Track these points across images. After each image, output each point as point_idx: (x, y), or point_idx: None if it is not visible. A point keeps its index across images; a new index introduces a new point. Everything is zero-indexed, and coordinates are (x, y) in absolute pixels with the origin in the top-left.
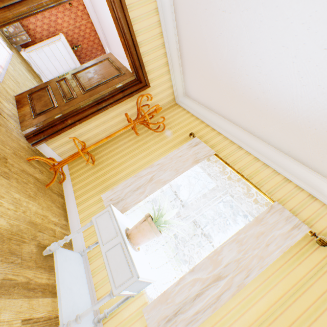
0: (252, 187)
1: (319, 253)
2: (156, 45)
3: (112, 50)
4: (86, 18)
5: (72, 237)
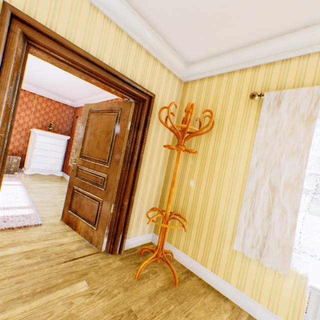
0: None
1: None
2: (124, 47)
3: (74, 99)
4: (32, 97)
5: (254, 316)
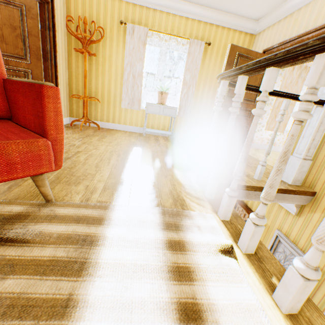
0: (176, 37)
1: (209, 49)
2: None
3: None
4: None
5: (131, 131)
